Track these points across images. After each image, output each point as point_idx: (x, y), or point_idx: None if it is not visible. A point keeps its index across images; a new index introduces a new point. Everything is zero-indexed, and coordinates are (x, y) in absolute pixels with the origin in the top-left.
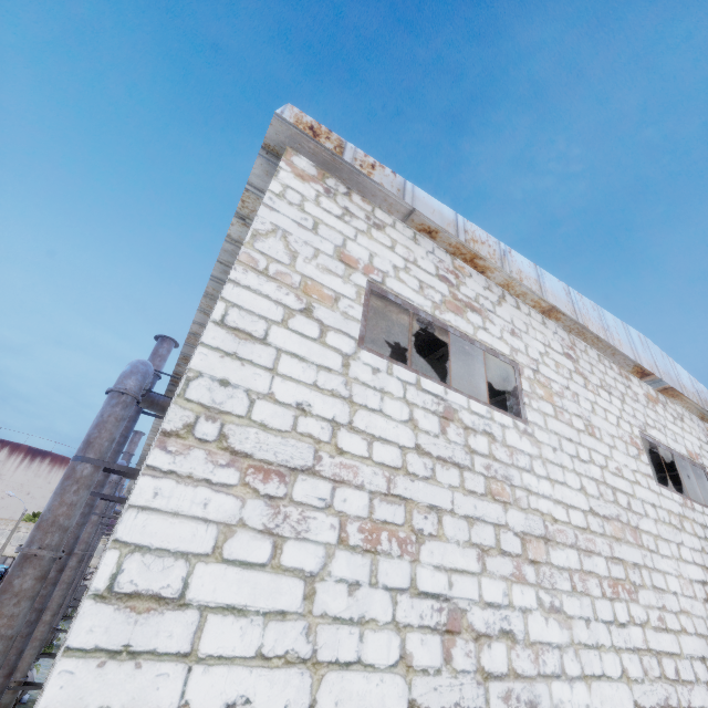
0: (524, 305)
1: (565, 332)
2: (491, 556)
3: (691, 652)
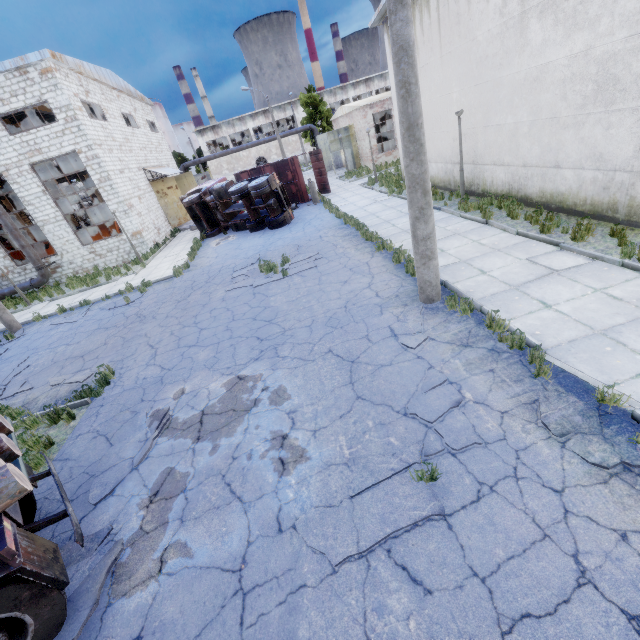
0: (90, 80)
1: (98, 84)
2: (118, 151)
3: (141, 159)
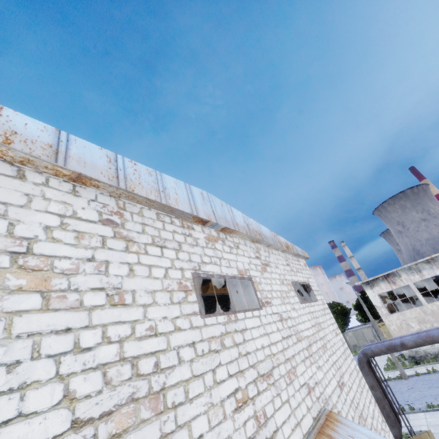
0: (39, 174)
1: (113, 198)
2: None
3: None
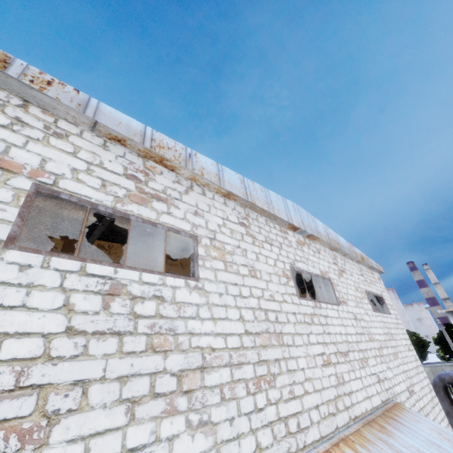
0: (210, 192)
1: (242, 208)
2: (143, 404)
3: (310, 405)
